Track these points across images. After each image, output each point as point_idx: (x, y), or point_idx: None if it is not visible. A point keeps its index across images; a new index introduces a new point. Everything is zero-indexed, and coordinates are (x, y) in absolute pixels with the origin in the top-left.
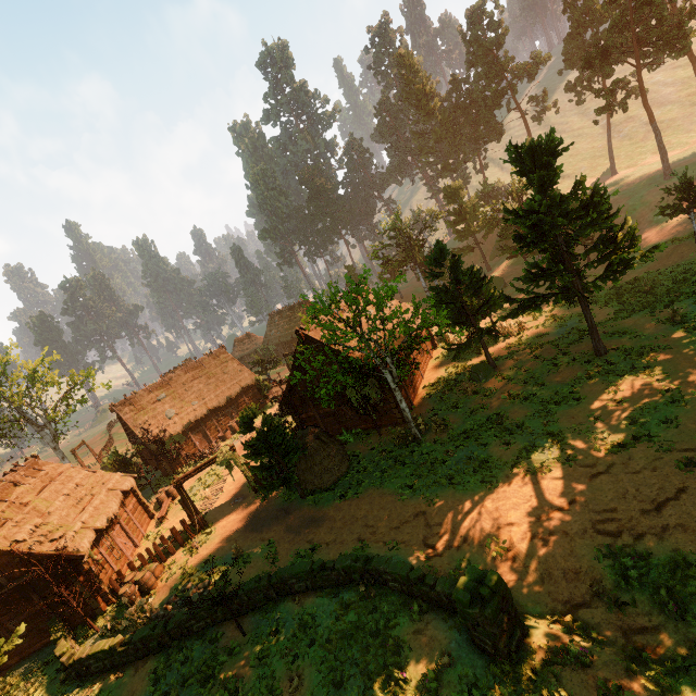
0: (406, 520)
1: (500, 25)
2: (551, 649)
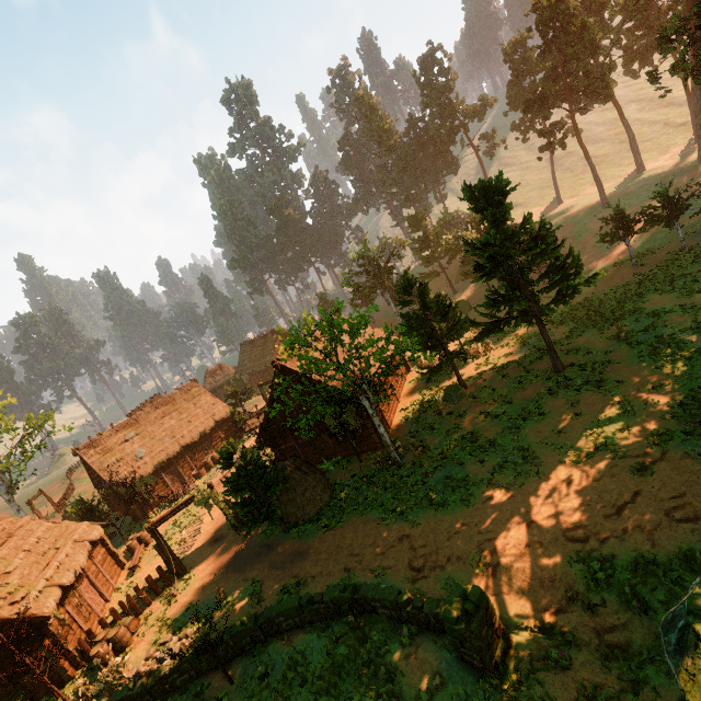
0: (391, 545)
1: (450, 71)
2: (534, 657)
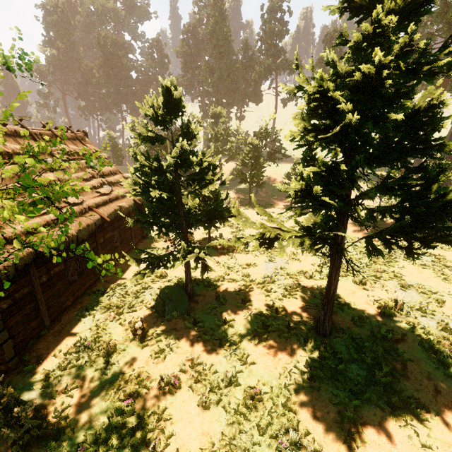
0: None
1: (286, 25)
2: None
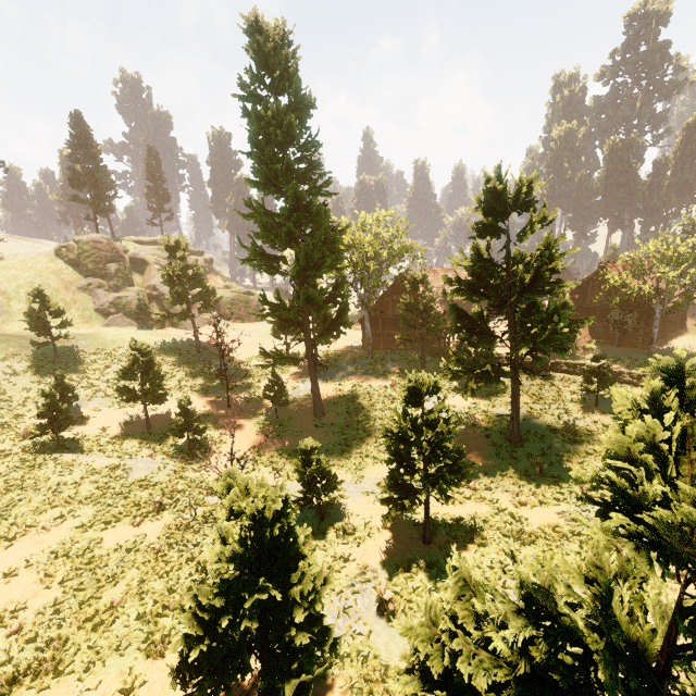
0: None
1: None
2: None
